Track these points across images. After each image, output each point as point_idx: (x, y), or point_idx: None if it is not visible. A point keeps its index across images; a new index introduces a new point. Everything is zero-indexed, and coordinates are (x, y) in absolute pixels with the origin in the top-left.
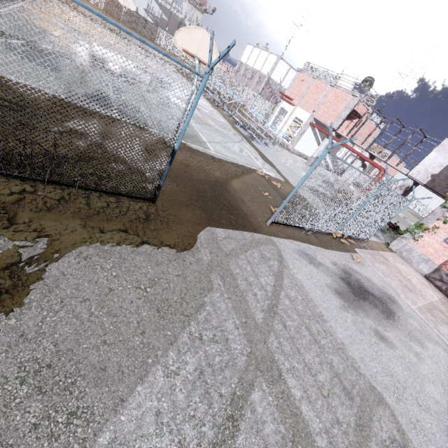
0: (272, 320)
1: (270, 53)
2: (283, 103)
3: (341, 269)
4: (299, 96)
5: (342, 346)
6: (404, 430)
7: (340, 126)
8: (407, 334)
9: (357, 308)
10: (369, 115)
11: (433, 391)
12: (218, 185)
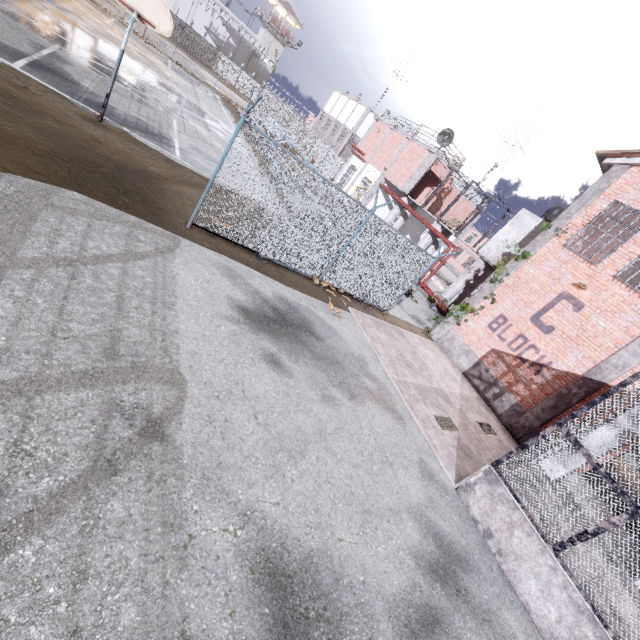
0: (53, 266)
1: (359, 103)
2: (353, 158)
3: (287, 303)
4: (373, 150)
5: (171, 332)
6: (182, 413)
7: (419, 194)
8: (336, 381)
9: (263, 331)
10: (446, 178)
11: (308, 424)
12: (137, 173)
